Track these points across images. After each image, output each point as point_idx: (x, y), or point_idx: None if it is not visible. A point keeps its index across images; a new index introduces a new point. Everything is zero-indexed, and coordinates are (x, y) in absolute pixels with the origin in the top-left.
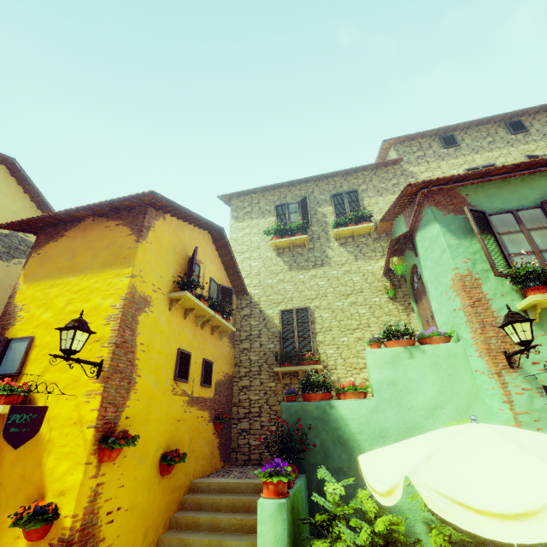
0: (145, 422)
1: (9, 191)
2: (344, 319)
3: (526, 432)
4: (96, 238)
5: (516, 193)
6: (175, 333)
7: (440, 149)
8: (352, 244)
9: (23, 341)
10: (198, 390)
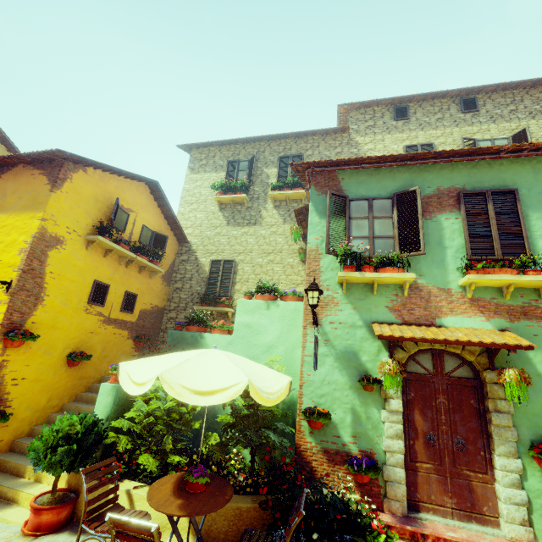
0: (53, 328)
1: None
2: (260, 273)
3: (222, 355)
4: (23, 183)
5: (381, 183)
6: (92, 268)
7: (390, 121)
8: (285, 207)
9: None
10: (117, 314)
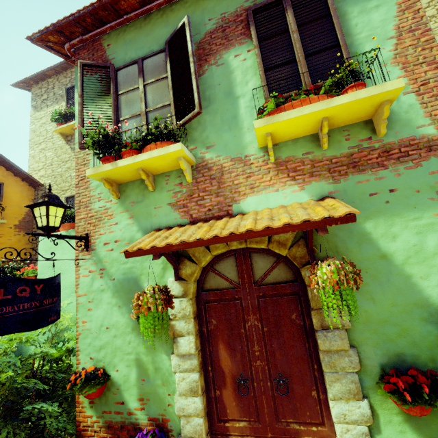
0: None
1: None
2: None
3: None
4: None
5: (152, 34)
6: None
7: None
8: None
9: None
10: None
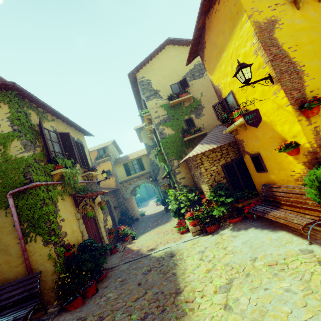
0: None
1: (179, 52)
2: None
3: None
4: (216, 25)
5: None
6: (317, 20)
7: None
8: None
9: (229, 95)
10: None
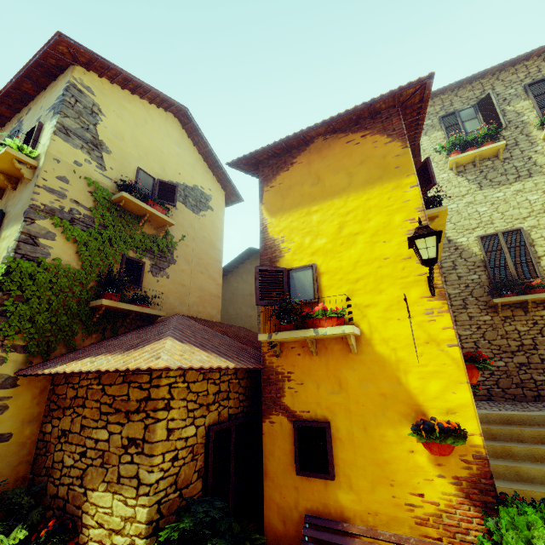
0: None
1: (184, 144)
2: None
3: None
4: (340, 156)
5: None
6: None
7: None
8: None
9: (305, 270)
10: None
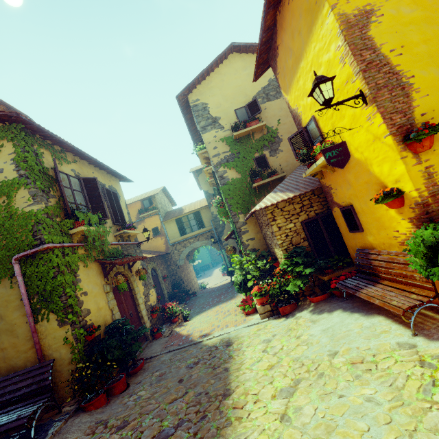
0: None
1: (247, 62)
2: None
3: None
4: (290, 21)
5: None
6: (437, 7)
7: None
8: None
9: (311, 123)
10: None
